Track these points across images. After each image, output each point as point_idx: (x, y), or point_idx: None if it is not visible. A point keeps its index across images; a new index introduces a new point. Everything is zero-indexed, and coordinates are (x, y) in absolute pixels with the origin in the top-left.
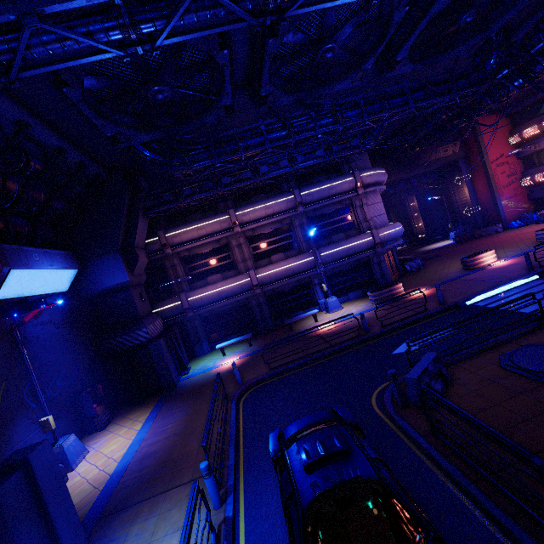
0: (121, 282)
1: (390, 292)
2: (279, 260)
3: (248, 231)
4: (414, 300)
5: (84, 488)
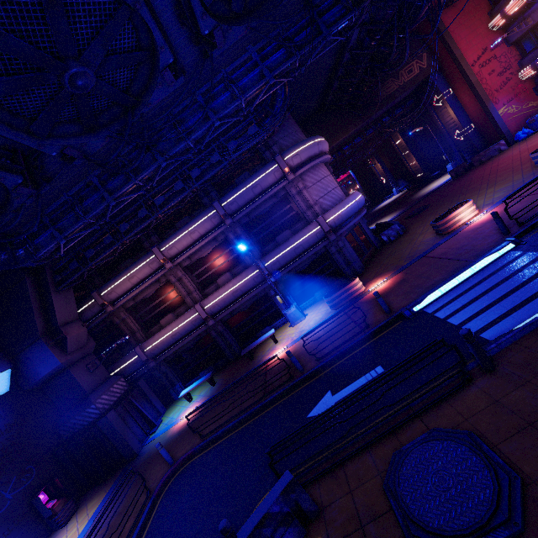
0: (55, 367)
1: (346, 293)
2: (226, 282)
3: (184, 261)
4: (368, 302)
5: None
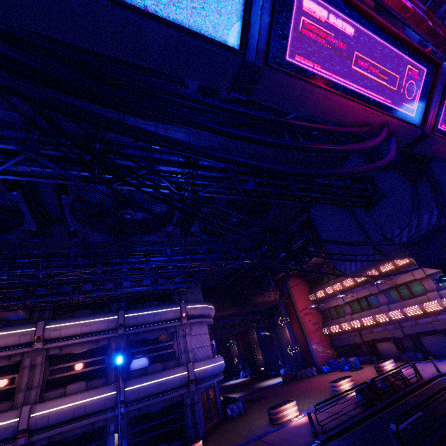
0: None
1: None
2: (76, 391)
3: (54, 349)
4: None
5: None
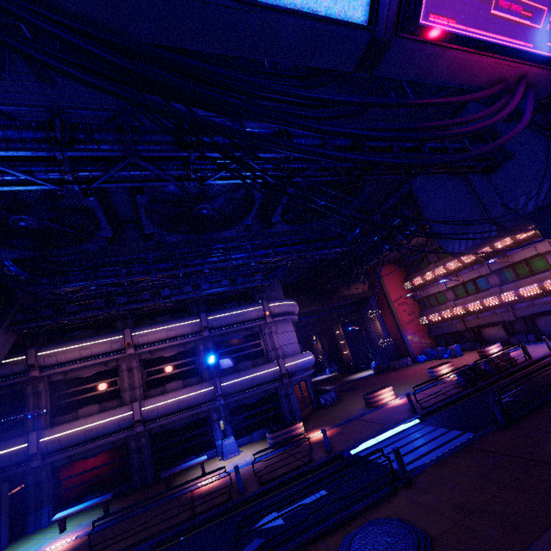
0: None
1: (289, 434)
2: (175, 389)
3: (145, 353)
4: (309, 445)
5: None
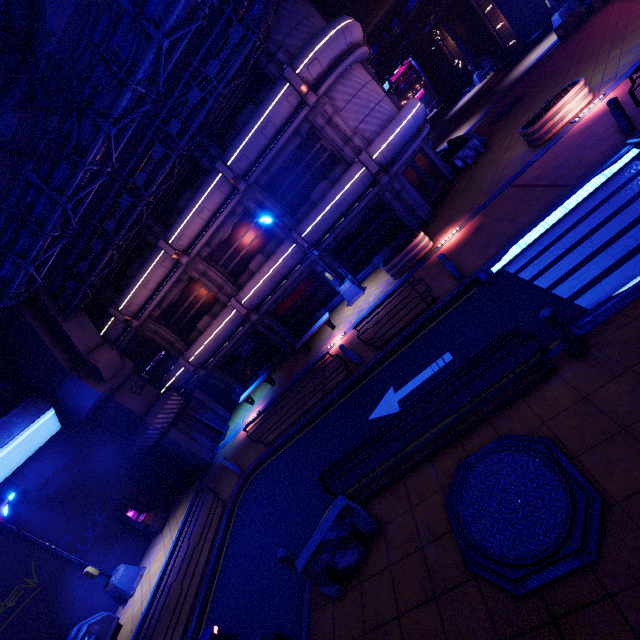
0: (98, 398)
1: (408, 256)
2: (260, 266)
3: (203, 250)
4: (436, 265)
5: (128, 628)
